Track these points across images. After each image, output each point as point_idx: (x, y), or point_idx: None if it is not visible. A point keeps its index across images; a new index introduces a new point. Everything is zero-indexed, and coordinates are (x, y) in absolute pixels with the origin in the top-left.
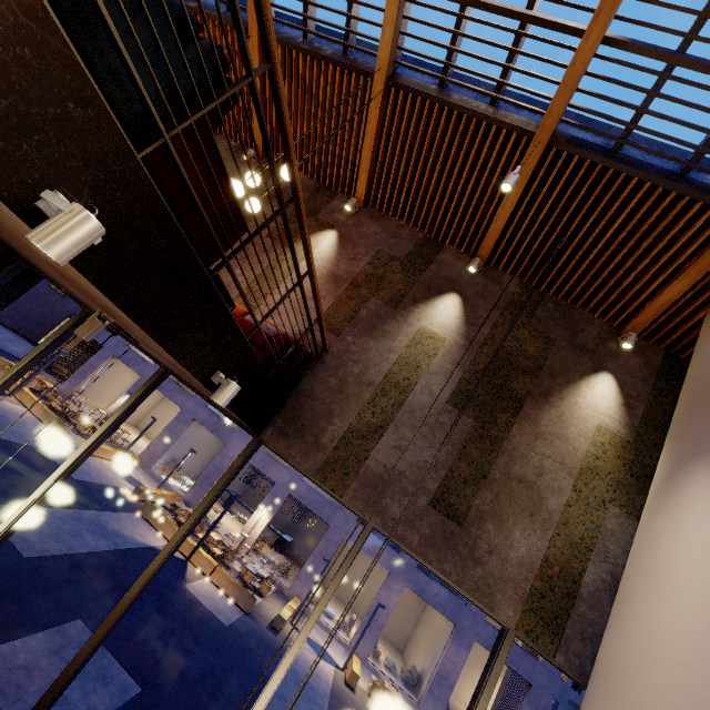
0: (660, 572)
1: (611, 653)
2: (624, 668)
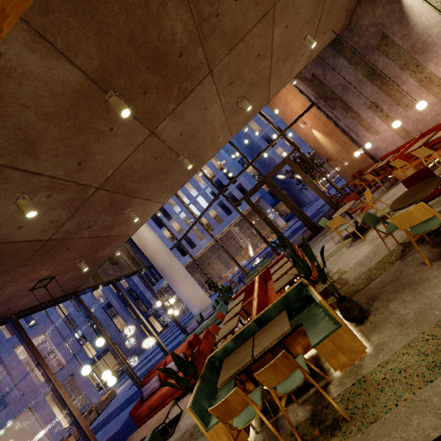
0: (145, 237)
1: (151, 251)
2: (154, 250)
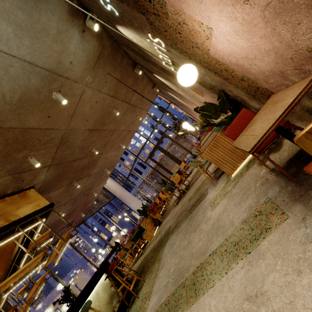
0: (108, 184)
1: (113, 190)
2: (114, 190)
